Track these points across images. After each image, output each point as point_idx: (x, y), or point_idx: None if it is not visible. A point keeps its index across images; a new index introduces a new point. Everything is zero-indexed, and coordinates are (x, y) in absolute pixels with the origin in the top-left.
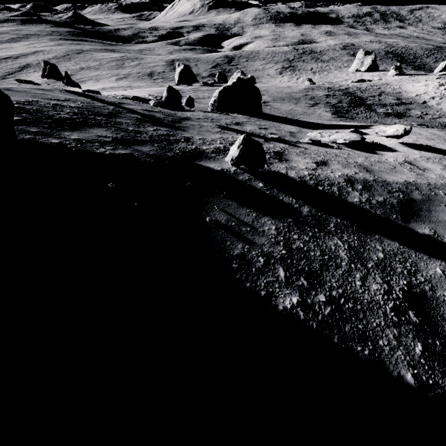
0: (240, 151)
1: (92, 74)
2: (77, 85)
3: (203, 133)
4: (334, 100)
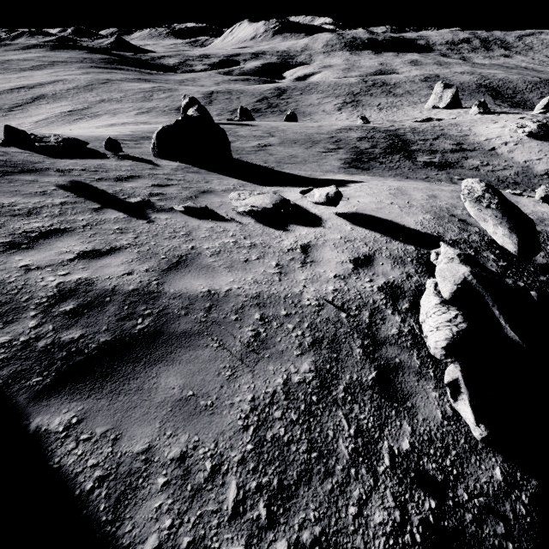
0: None
1: (111, 108)
2: None
3: None
4: (367, 144)
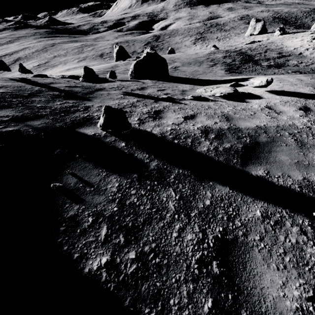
0: (104, 119)
1: (61, 60)
2: (29, 72)
3: (104, 101)
4: (229, 60)
